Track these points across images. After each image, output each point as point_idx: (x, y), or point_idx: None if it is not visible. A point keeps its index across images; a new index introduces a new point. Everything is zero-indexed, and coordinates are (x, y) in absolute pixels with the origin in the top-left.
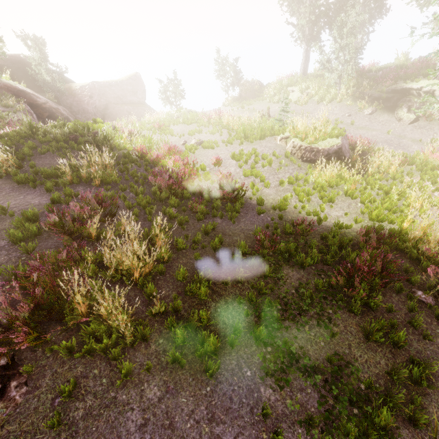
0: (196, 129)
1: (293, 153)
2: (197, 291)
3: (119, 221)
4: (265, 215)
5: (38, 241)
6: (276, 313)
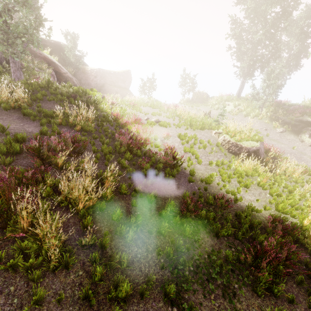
0: (157, 112)
1: (222, 145)
2: (125, 233)
3: (83, 159)
4: (193, 184)
5: (17, 158)
6: (188, 273)
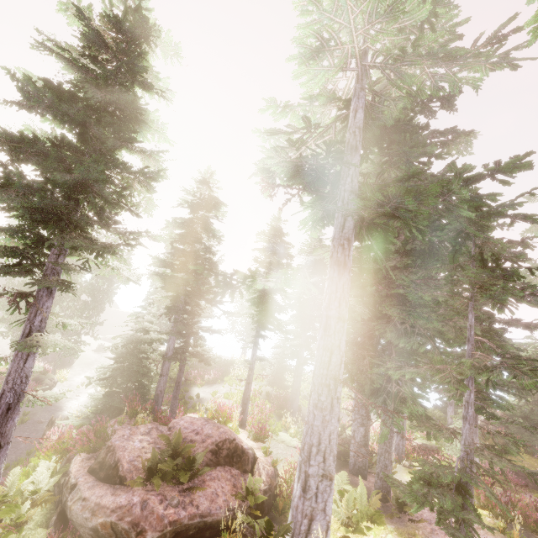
0: None
1: None
2: None
3: None
4: None
5: None
6: None
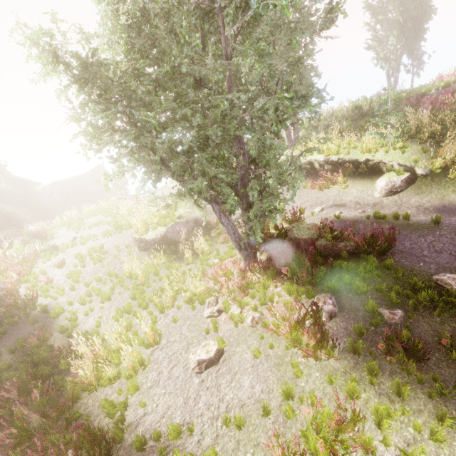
0: (95, 222)
1: (135, 244)
2: None
3: None
4: (38, 325)
5: None
6: None
